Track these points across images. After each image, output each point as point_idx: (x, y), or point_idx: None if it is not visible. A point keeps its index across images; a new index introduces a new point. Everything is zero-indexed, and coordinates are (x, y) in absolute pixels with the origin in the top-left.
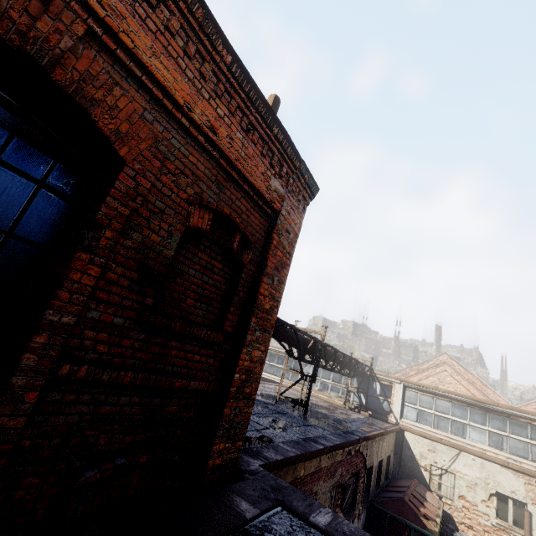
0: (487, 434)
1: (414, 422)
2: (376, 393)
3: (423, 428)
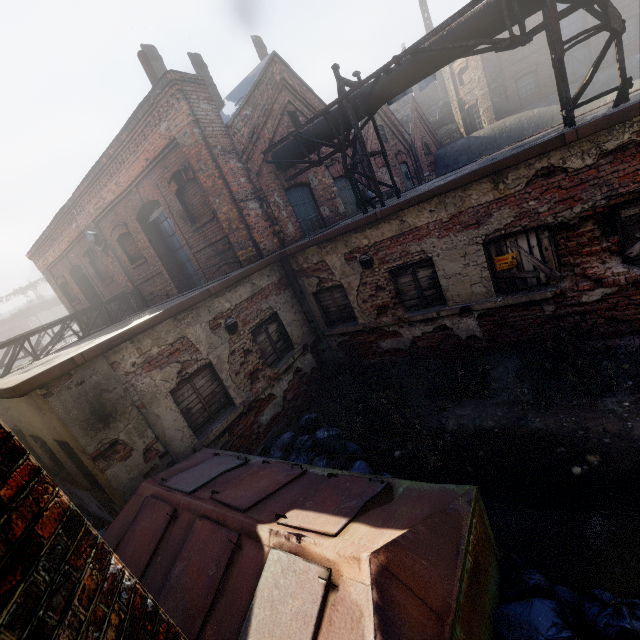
0: None
1: None
2: None
3: None
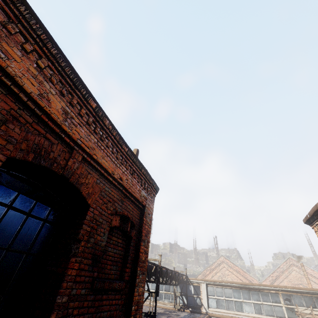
0: (252, 305)
1: (216, 308)
2: (192, 293)
3: (221, 311)
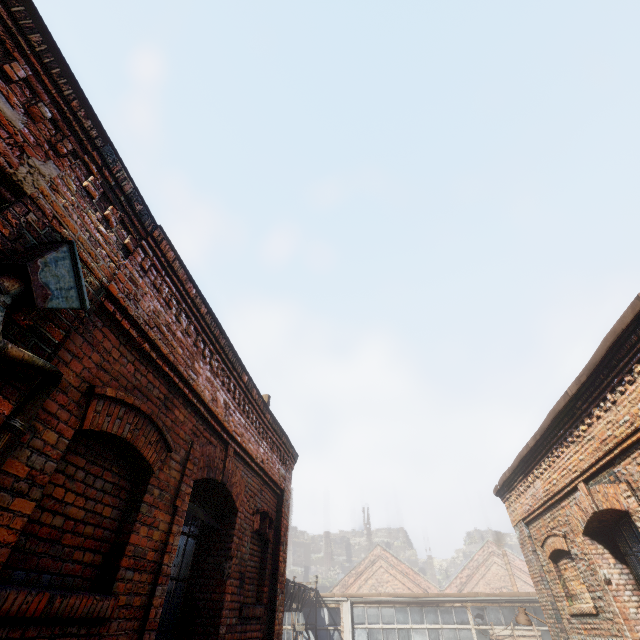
0: (427, 633)
1: None
2: (325, 623)
3: None
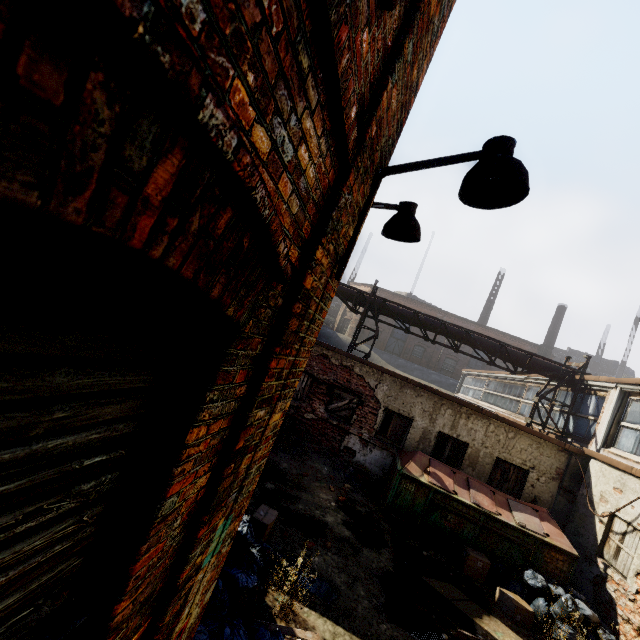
0: None
1: (626, 452)
2: (587, 411)
3: (629, 458)
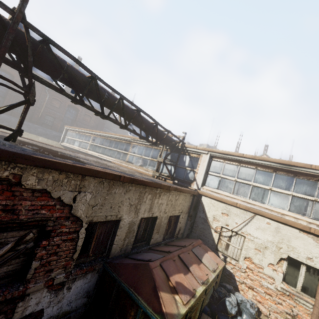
0: (289, 199)
1: (215, 189)
2: (185, 165)
3: (221, 194)
